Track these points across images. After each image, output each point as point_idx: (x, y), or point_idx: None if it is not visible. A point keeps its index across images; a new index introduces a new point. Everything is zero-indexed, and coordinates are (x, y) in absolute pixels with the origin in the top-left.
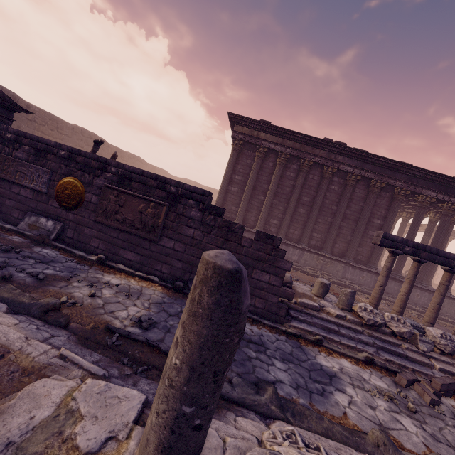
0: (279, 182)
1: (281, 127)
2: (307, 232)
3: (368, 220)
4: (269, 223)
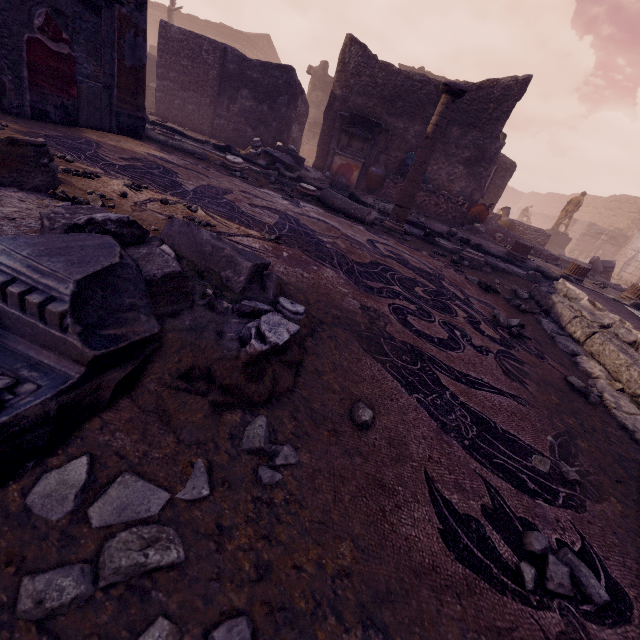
0: None
1: None
2: None
3: None
4: None
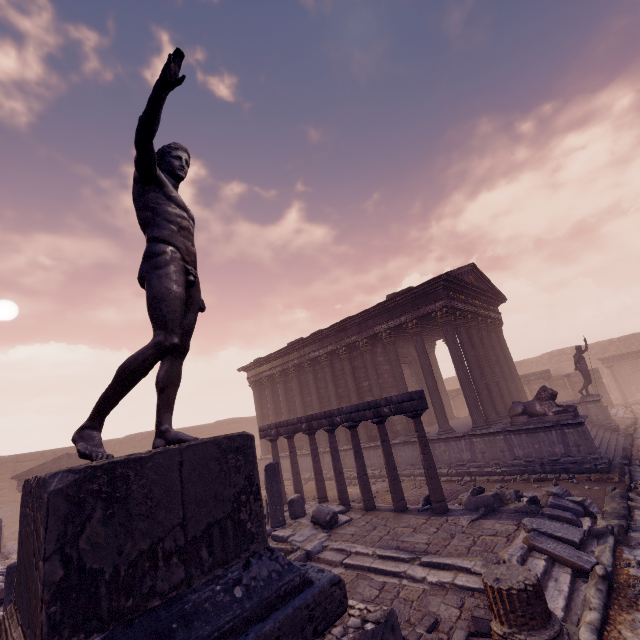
0: (287, 397)
1: (261, 358)
2: (319, 432)
3: (359, 388)
4: (297, 439)
